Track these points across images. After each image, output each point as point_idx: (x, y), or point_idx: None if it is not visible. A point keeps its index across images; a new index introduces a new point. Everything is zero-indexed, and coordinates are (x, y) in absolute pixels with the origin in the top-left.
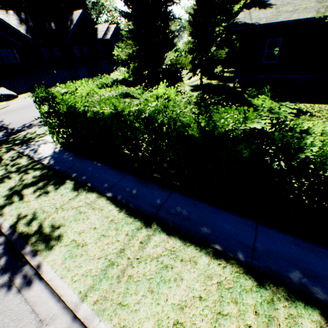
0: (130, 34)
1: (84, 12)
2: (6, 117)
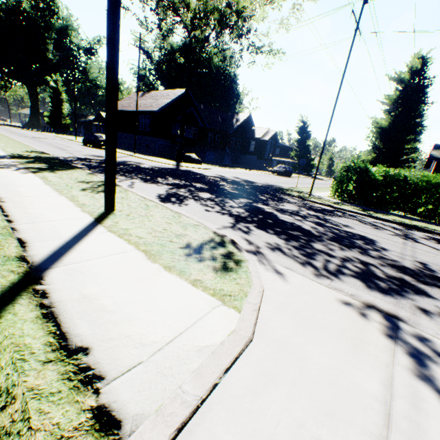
0: (373, 145)
1: (250, 116)
2: (233, 175)
